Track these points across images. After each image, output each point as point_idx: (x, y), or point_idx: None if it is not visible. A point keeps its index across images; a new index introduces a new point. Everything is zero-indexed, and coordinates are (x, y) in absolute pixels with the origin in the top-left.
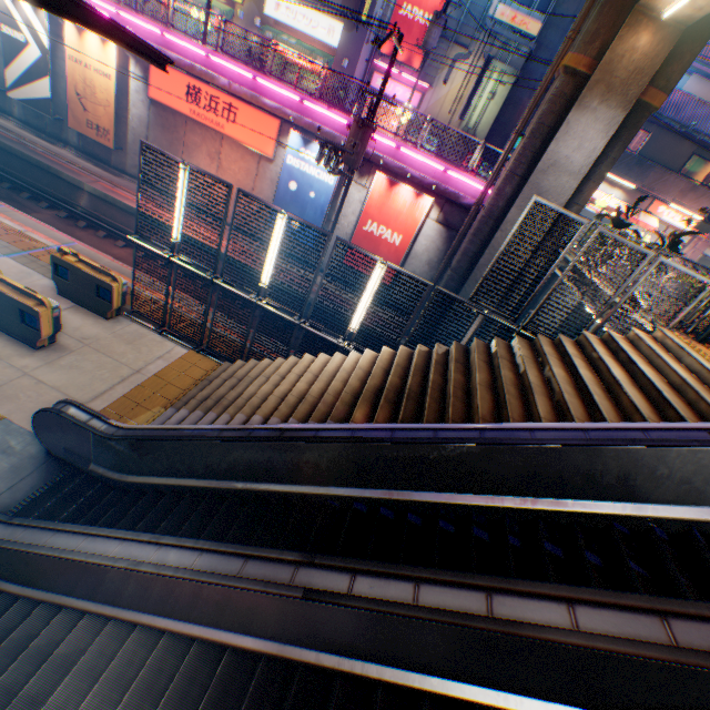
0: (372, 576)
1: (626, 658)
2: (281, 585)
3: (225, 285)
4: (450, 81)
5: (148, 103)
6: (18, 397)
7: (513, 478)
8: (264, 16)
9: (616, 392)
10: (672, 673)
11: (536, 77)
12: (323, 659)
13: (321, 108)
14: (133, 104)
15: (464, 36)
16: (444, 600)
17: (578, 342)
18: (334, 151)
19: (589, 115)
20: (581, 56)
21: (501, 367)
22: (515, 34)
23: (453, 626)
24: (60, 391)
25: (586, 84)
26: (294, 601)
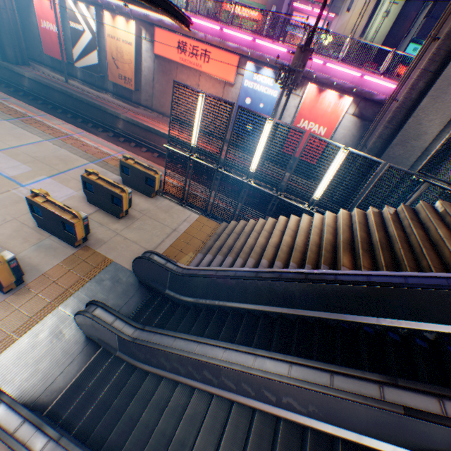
0: None
1: None
2: (378, 400)
3: (225, 172)
4: (352, 8)
5: (153, 58)
6: (117, 248)
7: None
8: None
9: None
10: None
11: None
12: None
13: (267, 43)
14: (144, 60)
15: None
16: None
17: None
18: (289, 71)
19: None
20: None
21: None
22: None
23: None
24: (137, 243)
25: None
26: (392, 414)
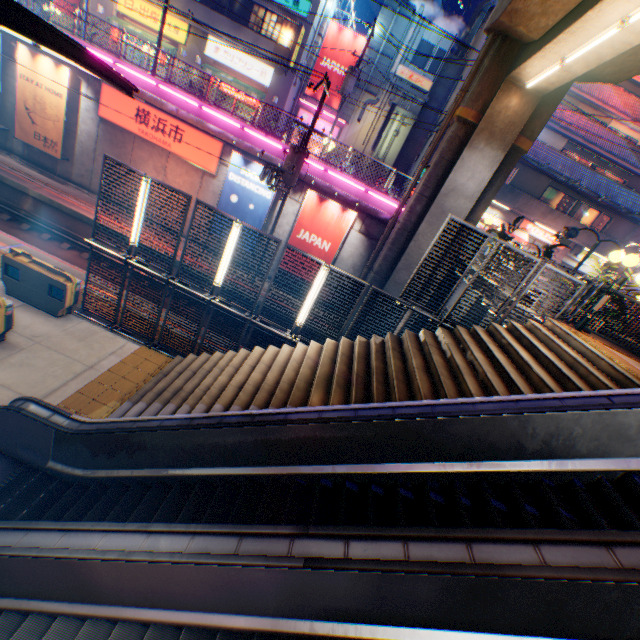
0: (363, 540)
1: (587, 583)
2: (281, 557)
3: (181, 285)
4: (363, 120)
5: (97, 121)
6: None
7: (461, 446)
8: (205, 56)
9: (526, 370)
10: (623, 592)
11: (429, 121)
12: (317, 628)
13: (259, 135)
14: (83, 121)
15: (377, 87)
16: (431, 554)
17: (489, 331)
18: (276, 171)
19: (478, 154)
20: (470, 109)
21: (432, 353)
22: (412, 89)
23: (444, 575)
24: (11, 388)
25: (474, 131)
26: (295, 572)
